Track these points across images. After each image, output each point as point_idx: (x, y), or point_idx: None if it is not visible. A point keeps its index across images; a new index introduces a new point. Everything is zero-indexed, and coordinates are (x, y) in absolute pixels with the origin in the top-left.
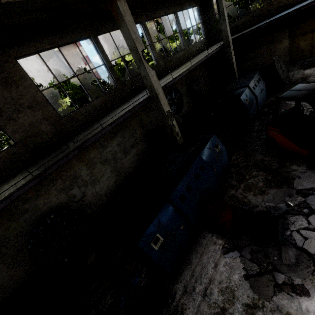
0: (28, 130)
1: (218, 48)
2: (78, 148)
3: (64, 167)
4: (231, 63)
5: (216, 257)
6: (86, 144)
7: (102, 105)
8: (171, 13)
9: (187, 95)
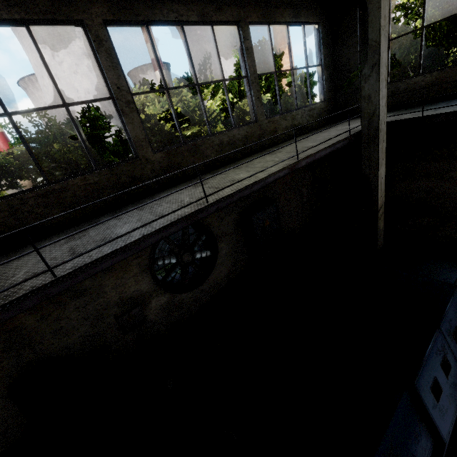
0: None
1: (340, 143)
2: None
3: None
4: (372, 186)
5: None
6: None
7: None
8: (228, 21)
9: (236, 237)
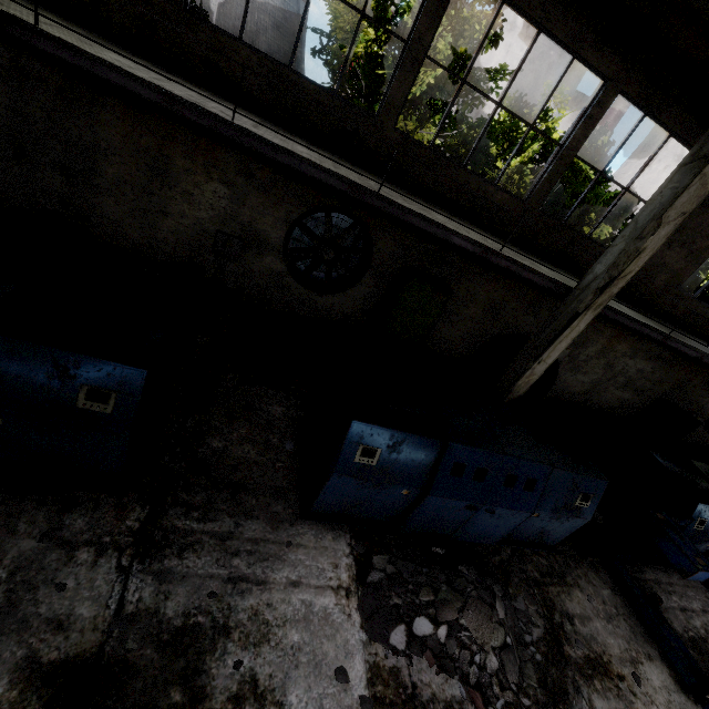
0: (655, 265)
1: None
2: (700, 354)
3: (600, 324)
4: None
5: (707, 607)
6: (706, 359)
7: (707, 322)
8: None
9: None
